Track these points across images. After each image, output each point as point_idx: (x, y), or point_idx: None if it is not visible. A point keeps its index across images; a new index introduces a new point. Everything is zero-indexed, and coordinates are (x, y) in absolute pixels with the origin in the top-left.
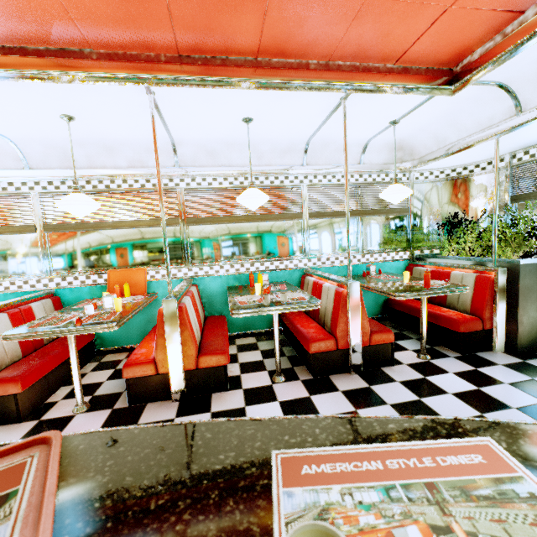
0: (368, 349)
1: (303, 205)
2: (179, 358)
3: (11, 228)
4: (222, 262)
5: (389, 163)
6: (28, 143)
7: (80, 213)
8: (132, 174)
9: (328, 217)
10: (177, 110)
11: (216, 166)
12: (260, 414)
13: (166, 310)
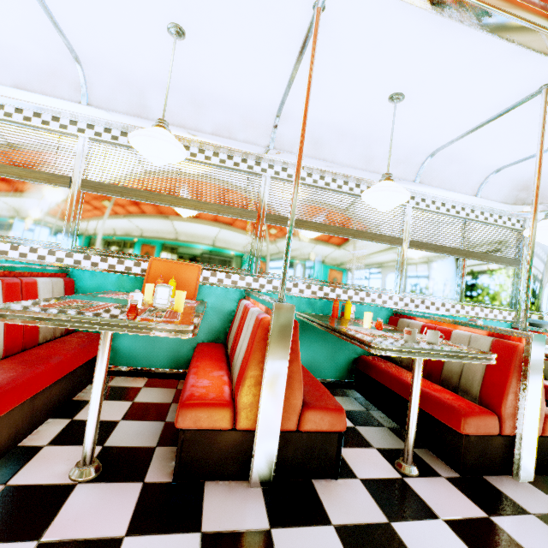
0: (539, 442)
1: (404, 229)
2: (277, 408)
3: (37, 174)
4: (297, 278)
5: (507, 203)
6: (100, 69)
7: (160, 157)
8: (214, 143)
9: (431, 251)
10: (326, 55)
11: (316, 159)
12: (431, 547)
13: (276, 321)
